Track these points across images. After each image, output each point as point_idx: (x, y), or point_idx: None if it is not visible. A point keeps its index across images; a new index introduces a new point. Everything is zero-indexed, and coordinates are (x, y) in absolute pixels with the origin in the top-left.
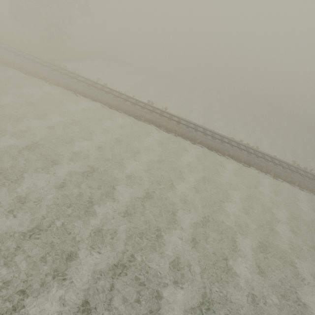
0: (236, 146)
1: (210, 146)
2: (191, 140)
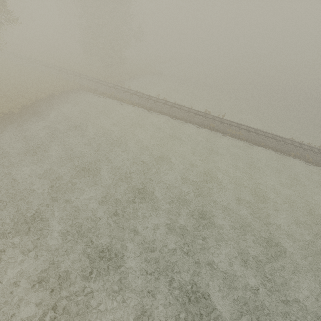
0: (300, 147)
1: (275, 149)
2: (255, 144)
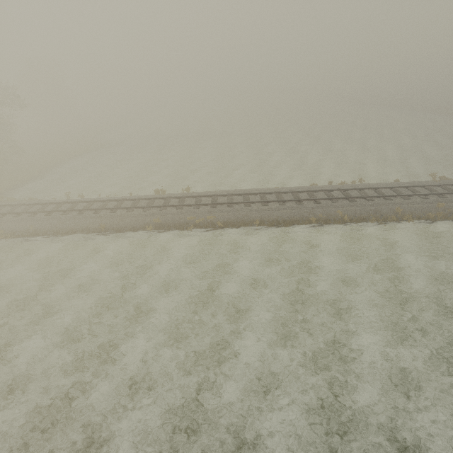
0: (325, 199)
1: (282, 221)
2: (244, 225)
